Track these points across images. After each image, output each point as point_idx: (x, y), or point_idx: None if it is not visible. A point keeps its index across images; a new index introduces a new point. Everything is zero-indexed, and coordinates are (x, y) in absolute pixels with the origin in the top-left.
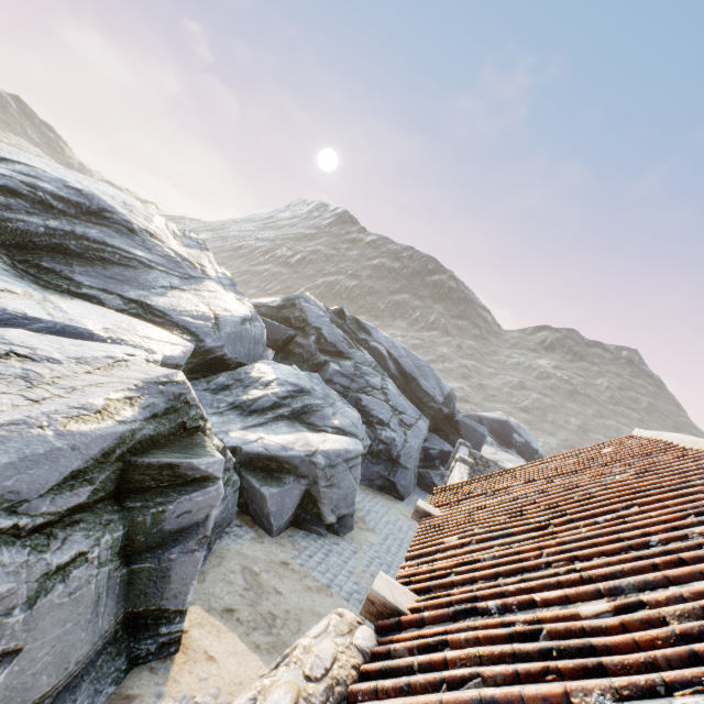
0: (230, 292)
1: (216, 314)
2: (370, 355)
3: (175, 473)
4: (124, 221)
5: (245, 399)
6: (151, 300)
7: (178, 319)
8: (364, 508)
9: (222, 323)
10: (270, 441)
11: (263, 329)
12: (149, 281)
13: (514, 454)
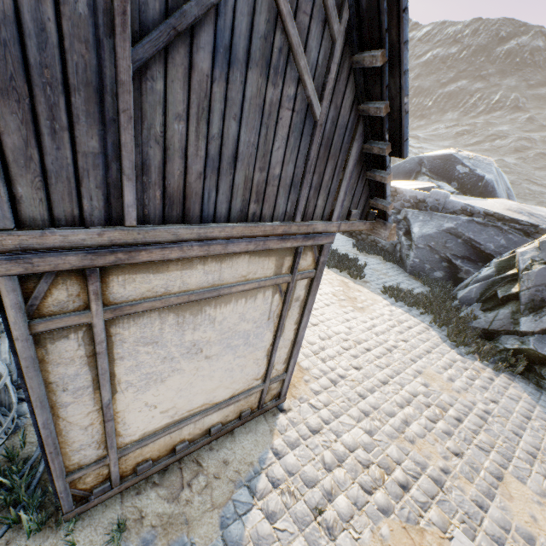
0: None
1: None
2: None
3: None
4: None
5: None
6: None
7: None
8: None
9: None
10: None
11: None
12: None
13: (441, 184)
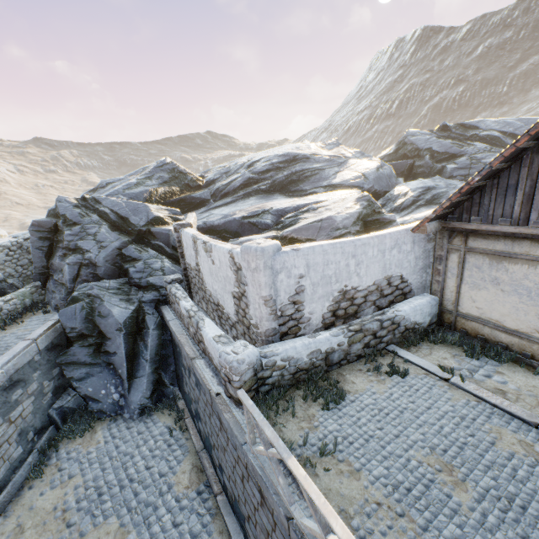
0: (362, 159)
1: (361, 173)
2: (481, 144)
3: (379, 222)
4: (303, 156)
5: (396, 206)
6: (332, 183)
7: (347, 184)
8: None
9: (367, 176)
10: (417, 217)
11: (390, 168)
12: (326, 175)
13: None
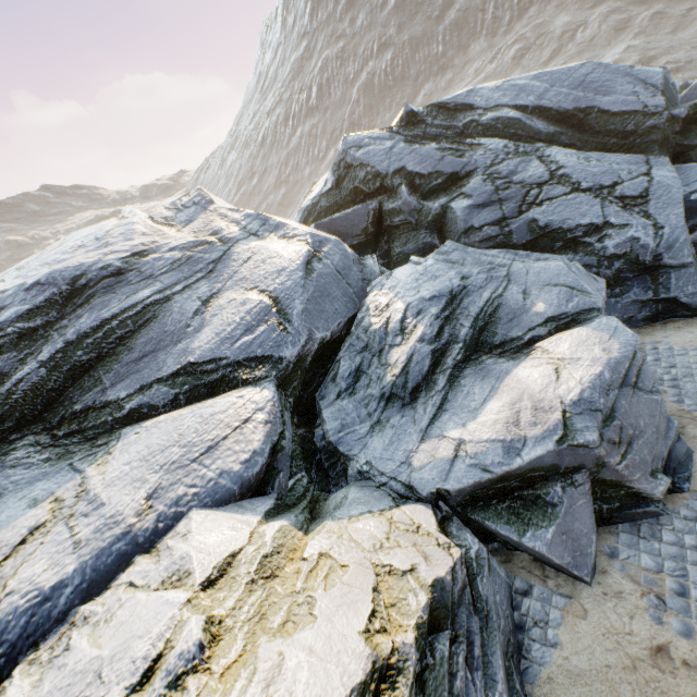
0: (267, 235)
1: (270, 293)
2: (495, 140)
3: None
4: (102, 271)
5: (392, 380)
6: (192, 353)
7: (234, 354)
8: (664, 384)
9: (286, 303)
10: (476, 444)
11: (339, 246)
12: (177, 321)
13: None
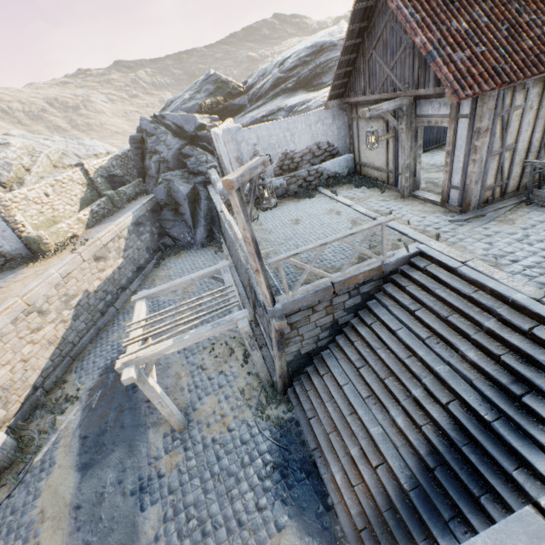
0: None
1: None
2: None
3: None
4: (330, 44)
5: None
6: None
7: None
8: None
9: None
10: None
11: None
12: None
13: None
